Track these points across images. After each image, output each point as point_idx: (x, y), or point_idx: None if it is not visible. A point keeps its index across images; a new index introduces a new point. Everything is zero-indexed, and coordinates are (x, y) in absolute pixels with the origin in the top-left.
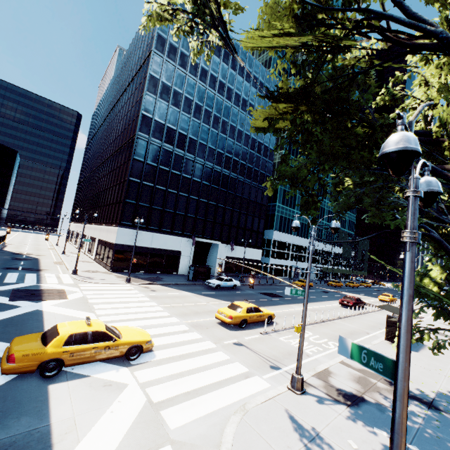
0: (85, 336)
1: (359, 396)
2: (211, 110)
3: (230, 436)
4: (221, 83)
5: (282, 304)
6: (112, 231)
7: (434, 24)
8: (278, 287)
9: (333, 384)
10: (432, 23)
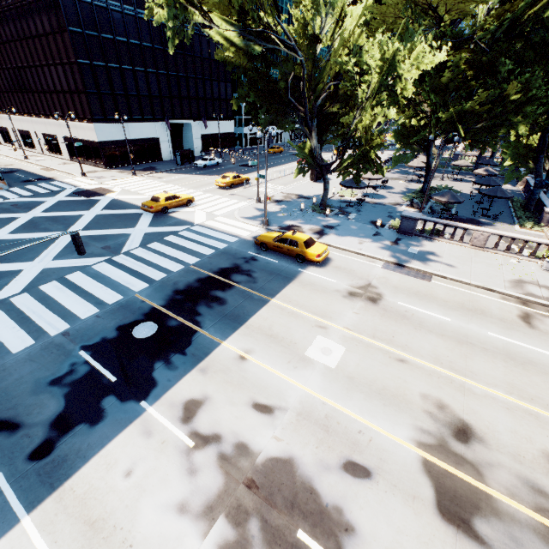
0: (170, 198)
1: (282, 200)
2: None
3: (237, 213)
4: None
5: (256, 171)
6: (86, 128)
7: (291, 40)
8: (253, 158)
9: (273, 199)
10: (291, 39)
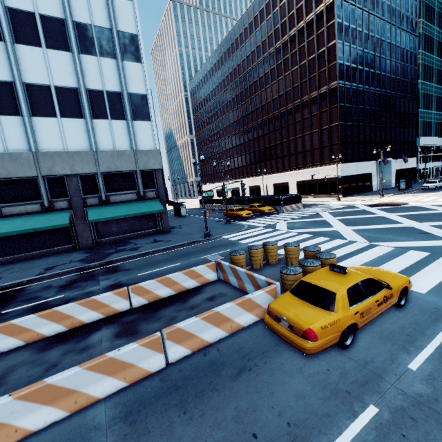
0: None
1: None
2: (373, 34)
3: None
4: (376, 1)
5: None
6: (329, 169)
7: None
8: None
9: None
10: None
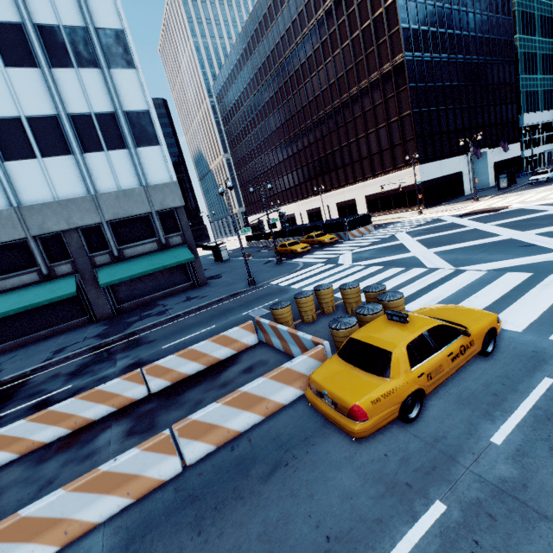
0: None
1: None
2: None
3: None
4: None
5: None
6: (405, 175)
7: None
8: None
9: None
10: None
